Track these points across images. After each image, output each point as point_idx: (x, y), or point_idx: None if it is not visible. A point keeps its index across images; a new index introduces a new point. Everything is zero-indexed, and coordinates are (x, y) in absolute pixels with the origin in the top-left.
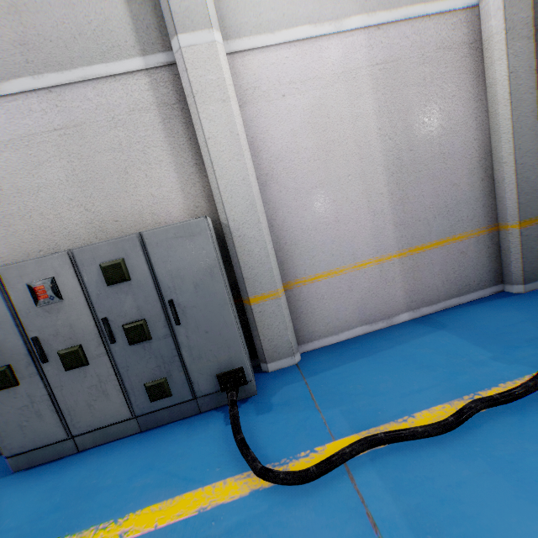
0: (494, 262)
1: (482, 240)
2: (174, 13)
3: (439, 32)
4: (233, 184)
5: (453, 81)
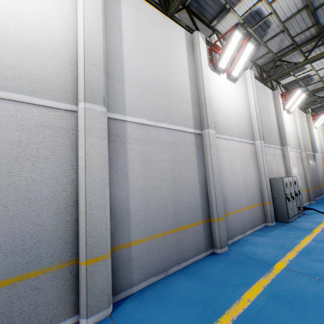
0: (308, 197)
1: (306, 192)
2: (286, 143)
3: (298, 154)
4: (292, 171)
5: (300, 162)
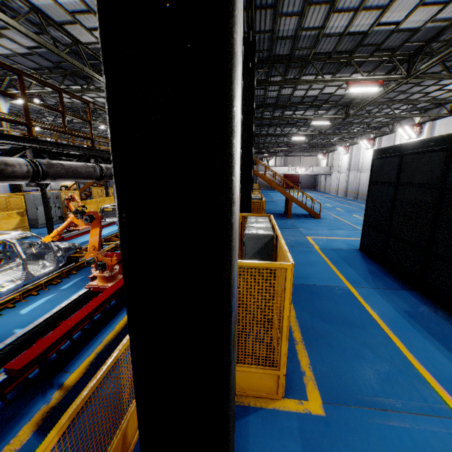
0: None
1: None
2: None
3: None
4: None
5: None
